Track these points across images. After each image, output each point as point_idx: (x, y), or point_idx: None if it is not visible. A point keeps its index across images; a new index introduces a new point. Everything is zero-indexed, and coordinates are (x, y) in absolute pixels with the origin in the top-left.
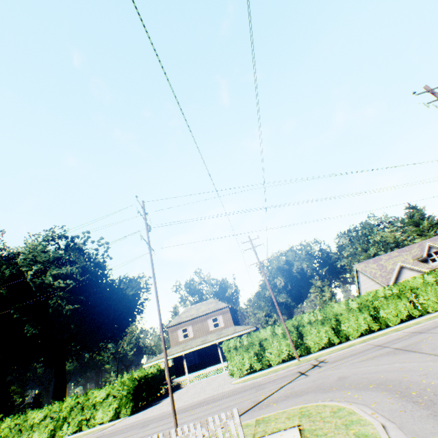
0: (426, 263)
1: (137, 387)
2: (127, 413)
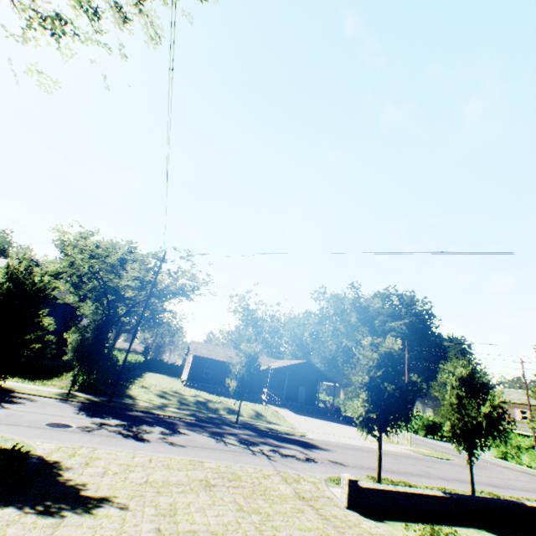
0: None
1: (431, 425)
2: (421, 434)
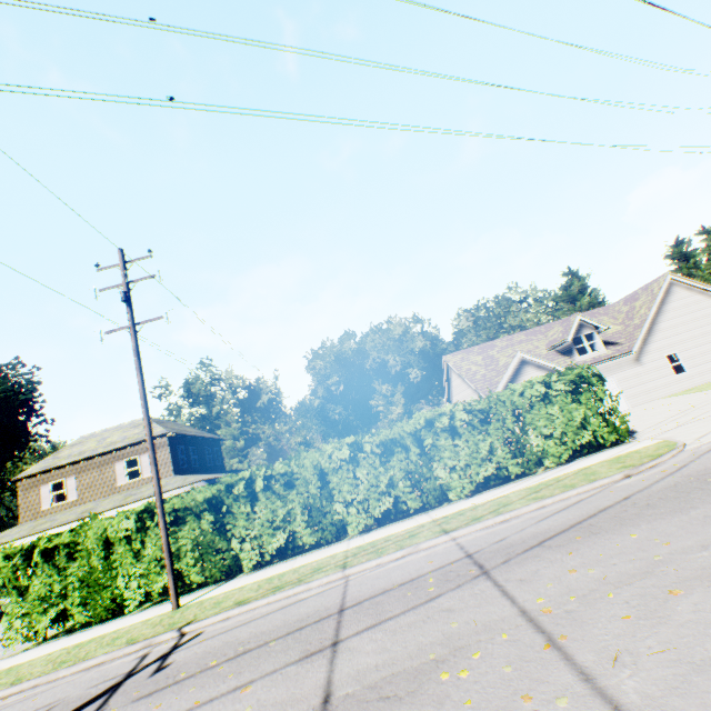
0: (568, 357)
1: None
2: None
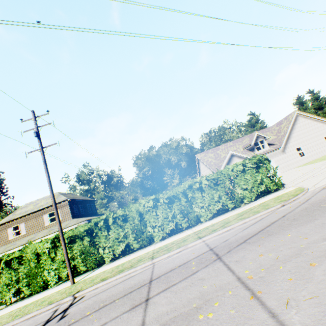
0: (252, 152)
1: None
2: None
